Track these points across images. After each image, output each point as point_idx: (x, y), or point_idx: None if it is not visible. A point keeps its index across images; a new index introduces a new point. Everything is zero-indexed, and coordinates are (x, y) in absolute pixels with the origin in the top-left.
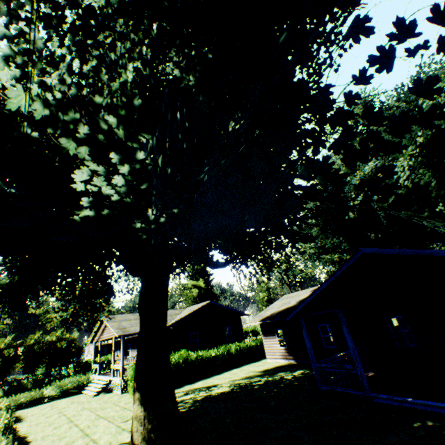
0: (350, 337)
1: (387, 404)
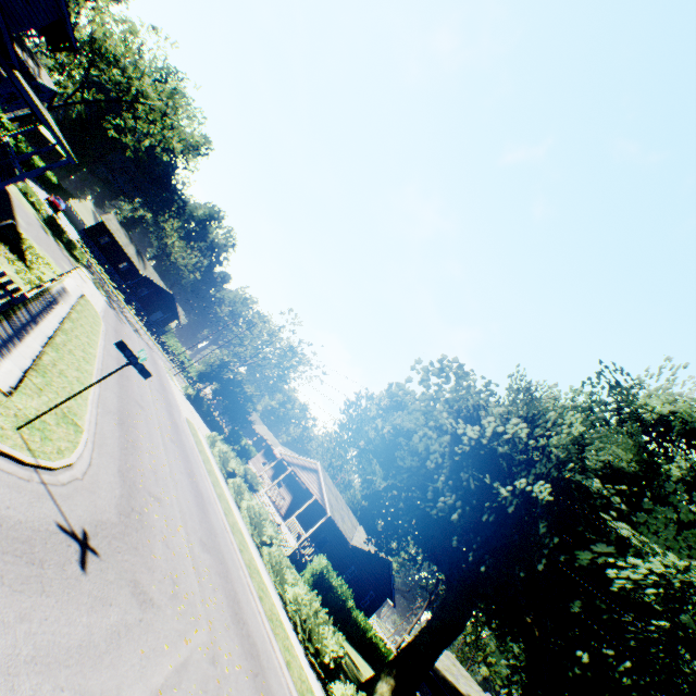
0: None
1: None
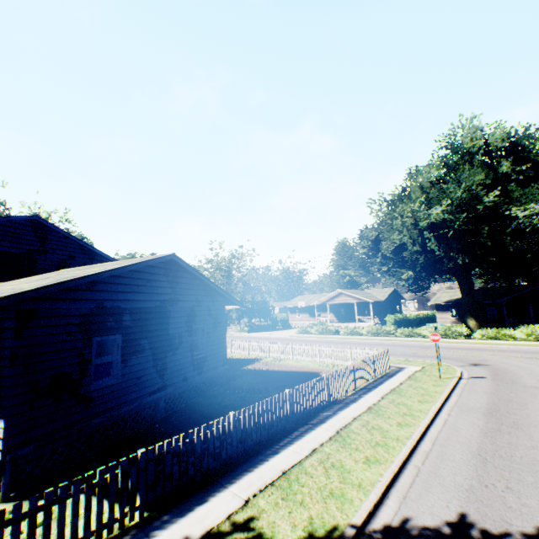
0: (532, 310)
1: None
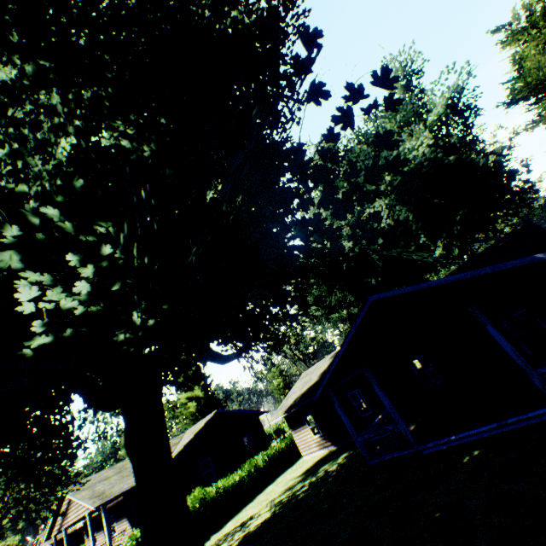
0: (384, 394)
1: (436, 451)
